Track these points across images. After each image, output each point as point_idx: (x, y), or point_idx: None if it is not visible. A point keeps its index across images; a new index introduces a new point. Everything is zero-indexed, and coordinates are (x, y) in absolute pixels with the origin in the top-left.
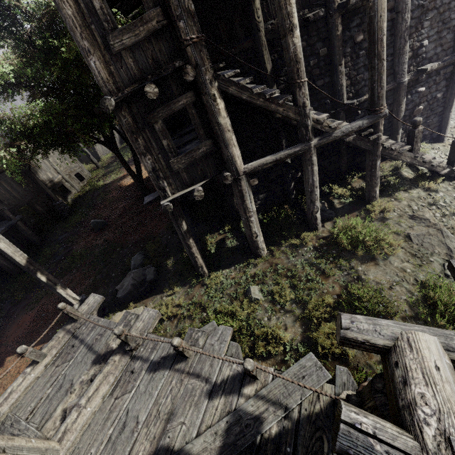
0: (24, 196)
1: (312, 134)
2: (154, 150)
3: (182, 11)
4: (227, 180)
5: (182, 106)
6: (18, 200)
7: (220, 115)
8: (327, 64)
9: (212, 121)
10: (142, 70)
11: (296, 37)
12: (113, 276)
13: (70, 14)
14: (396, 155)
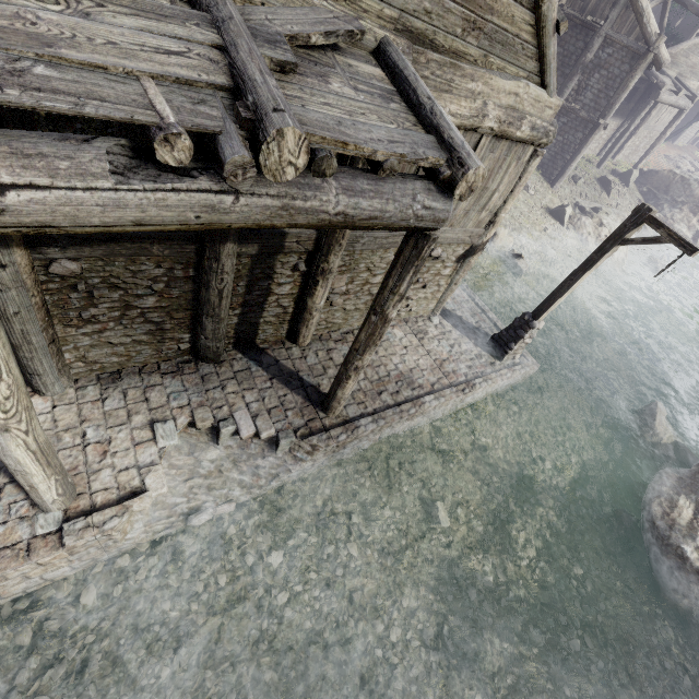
0: None
1: None
2: None
3: None
4: None
5: None
6: None
7: None
8: None
9: None
10: None
11: None
12: None
13: None
14: None
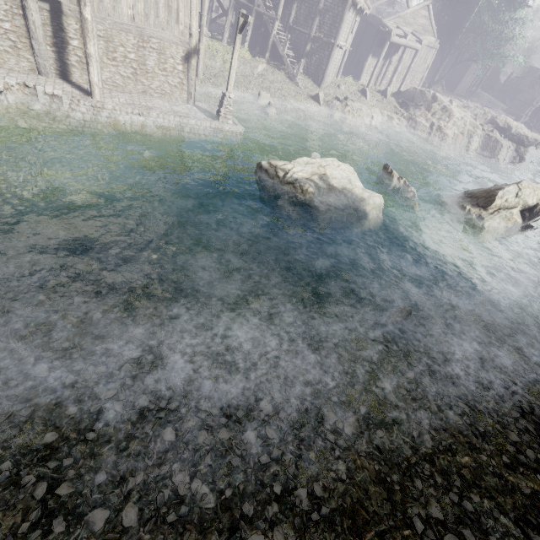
0: None
1: (256, 4)
2: None
3: None
4: None
5: None
6: None
7: None
8: (291, 0)
9: None
10: None
11: None
12: None
13: None
14: (277, 44)
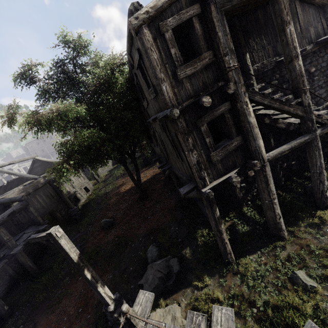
0: (49, 206)
1: (316, 125)
2: (198, 147)
3: (228, 50)
4: (256, 166)
5: (221, 112)
6: (45, 209)
7: (250, 116)
8: None
9: (243, 121)
10: (195, 90)
11: (300, 60)
12: (131, 270)
13: (156, 58)
14: None
